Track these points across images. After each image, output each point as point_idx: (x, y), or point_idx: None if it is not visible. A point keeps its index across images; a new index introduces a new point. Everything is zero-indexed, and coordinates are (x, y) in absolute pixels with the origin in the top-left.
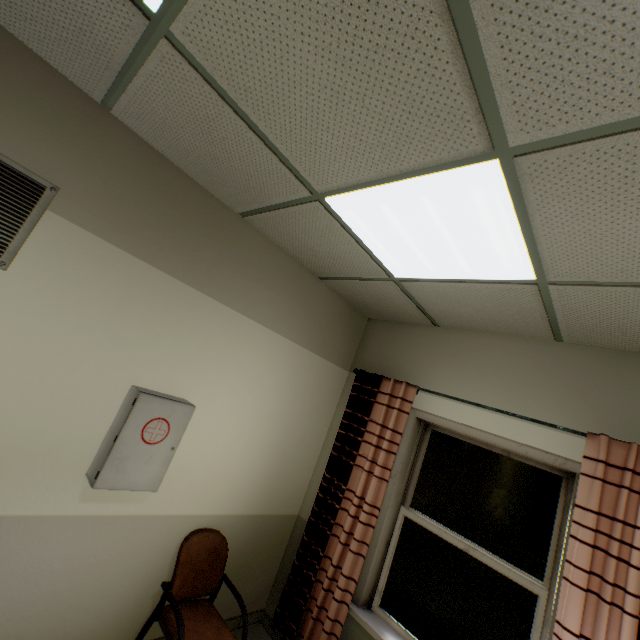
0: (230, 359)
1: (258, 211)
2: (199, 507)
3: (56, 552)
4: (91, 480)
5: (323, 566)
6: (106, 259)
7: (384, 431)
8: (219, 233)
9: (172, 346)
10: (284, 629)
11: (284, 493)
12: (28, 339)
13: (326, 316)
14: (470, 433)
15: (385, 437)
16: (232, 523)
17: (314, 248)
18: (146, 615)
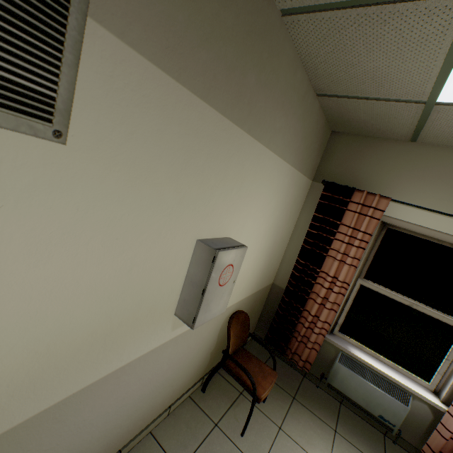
0: (255, 193)
1: (320, 7)
2: (231, 301)
3: (163, 362)
4: (186, 322)
5: (302, 315)
6: (166, 102)
7: (353, 232)
8: (261, 44)
9: (221, 194)
10: (276, 346)
11: (269, 274)
12: (111, 227)
13: (311, 135)
14: (432, 235)
15: (357, 237)
16: (245, 302)
17: (358, 64)
18: (207, 362)
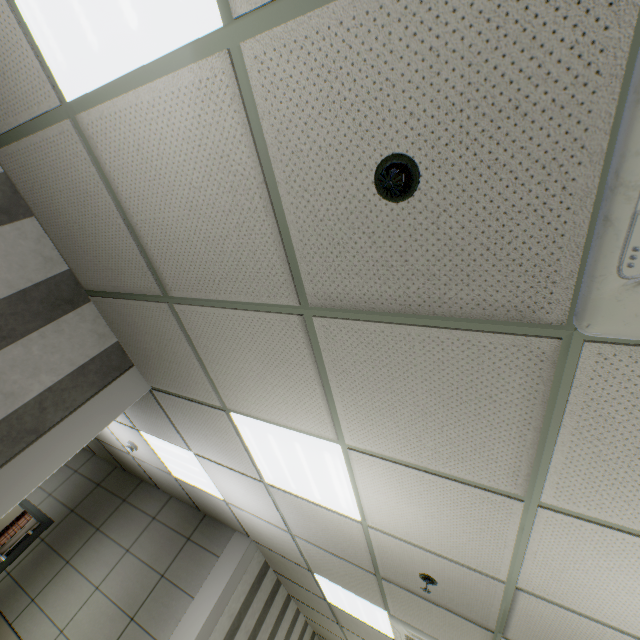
0: None
1: None
2: None
3: None
4: None
5: None
6: None
7: None
8: None
9: None
10: None
11: None
12: None
13: None
14: None
15: None
16: None
17: None
18: None
